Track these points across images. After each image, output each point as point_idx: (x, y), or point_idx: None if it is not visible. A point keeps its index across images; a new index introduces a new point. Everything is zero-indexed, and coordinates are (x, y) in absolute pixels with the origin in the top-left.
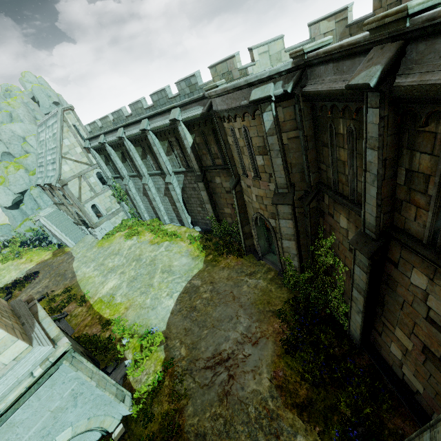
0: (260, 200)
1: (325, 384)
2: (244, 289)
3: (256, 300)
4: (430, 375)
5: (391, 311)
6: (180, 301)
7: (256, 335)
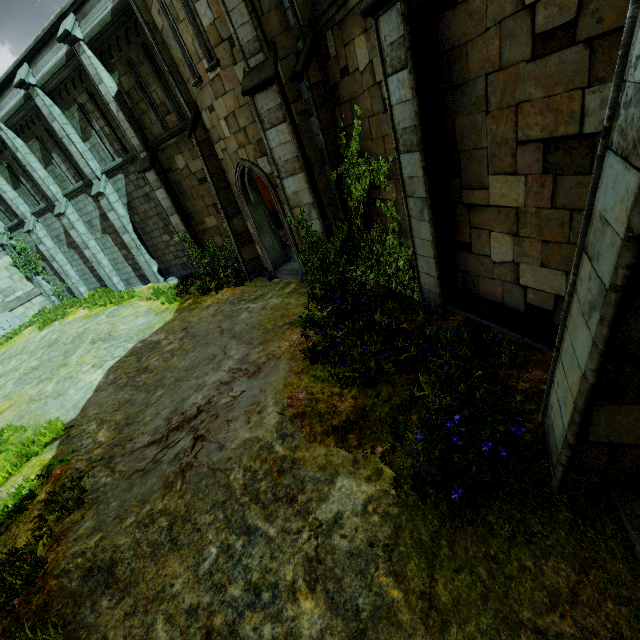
0: (234, 125)
1: (388, 376)
2: (242, 317)
3: (262, 320)
4: (571, 217)
5: (472, 153)
6: (118, 368)
7: (258, 361)
